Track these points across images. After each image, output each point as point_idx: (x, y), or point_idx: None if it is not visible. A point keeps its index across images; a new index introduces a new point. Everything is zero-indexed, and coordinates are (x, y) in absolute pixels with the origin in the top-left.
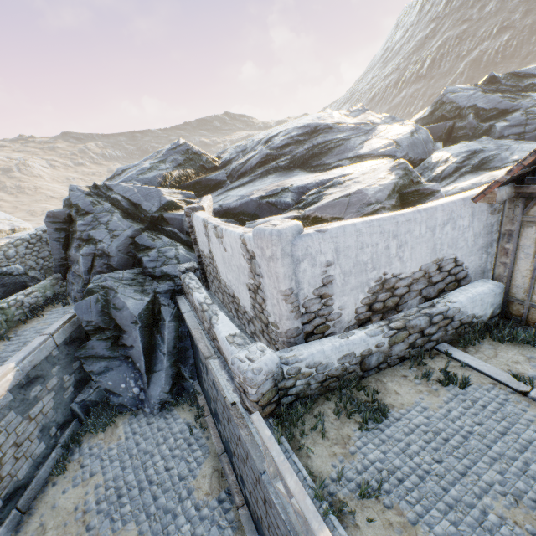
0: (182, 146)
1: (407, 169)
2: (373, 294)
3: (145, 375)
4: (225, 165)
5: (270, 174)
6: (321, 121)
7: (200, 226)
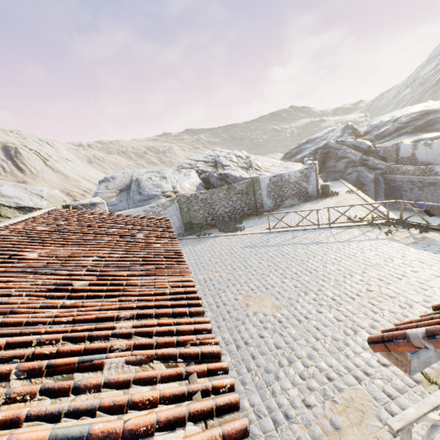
0: (350, 126)
1: None
2: None
3: (374, 199)
4: (366, 134)
5: (401, 136)
6: (428, 108)
7: (408, 147)
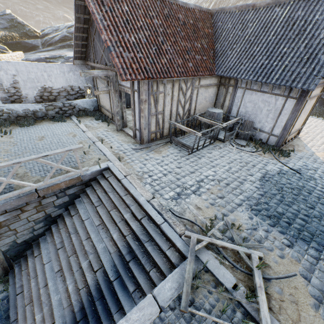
0: (8, 16)
1: None
2: (41, 92)
3: None
4: (44, 36)
5: (65, 48)
6: None
7: None
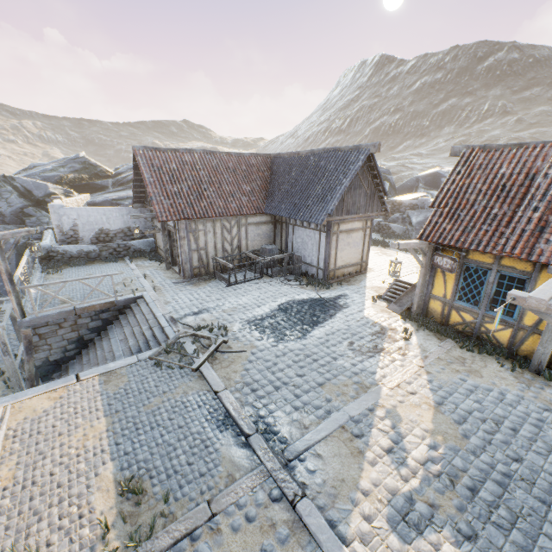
0: (81, 159)
1: None
2: (98, 234)
3: None
4: (117, 176)
5: None
6: None
7: None
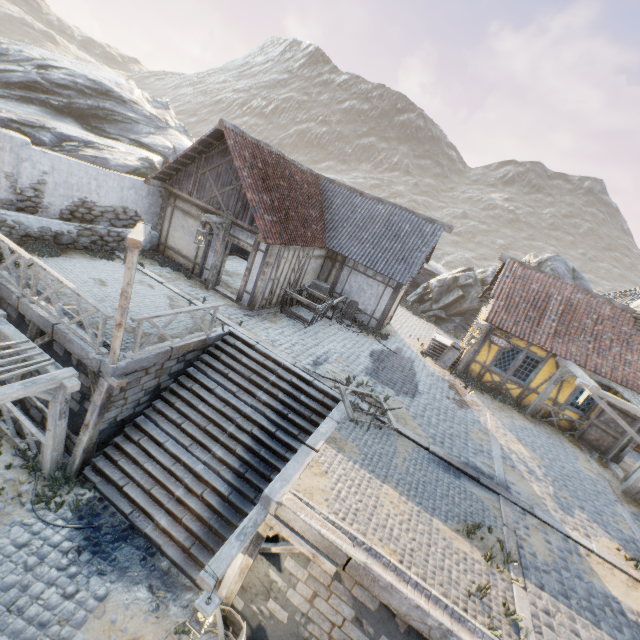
0: None
1: (154, 166)
2: (76, 206)
3: None
4: None
5: (34, 104)
6: (118, 88)
7: None
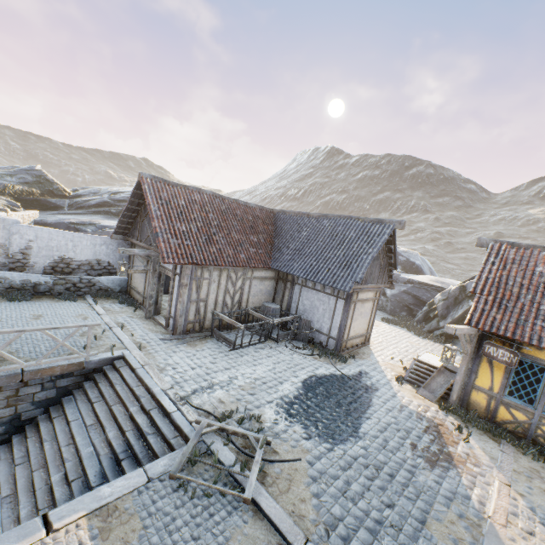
0: (37, 172)
1: None
2: (56, 262)
3: None
4: (75, 197)
5: (101, 214)
6: None
7: None
